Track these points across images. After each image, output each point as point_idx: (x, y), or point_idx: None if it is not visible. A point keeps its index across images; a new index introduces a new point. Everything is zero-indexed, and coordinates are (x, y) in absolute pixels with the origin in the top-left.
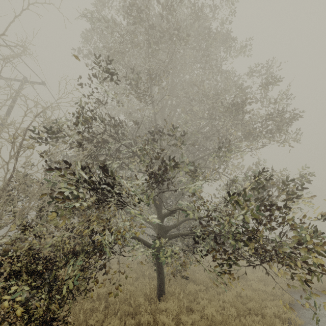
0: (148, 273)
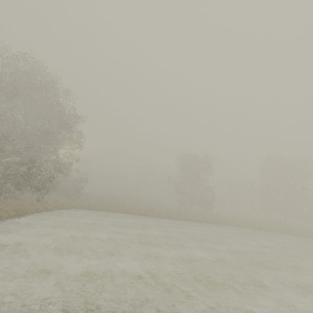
0: (0, 199)
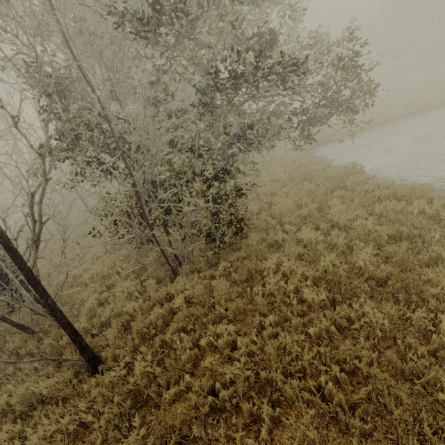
0: None
